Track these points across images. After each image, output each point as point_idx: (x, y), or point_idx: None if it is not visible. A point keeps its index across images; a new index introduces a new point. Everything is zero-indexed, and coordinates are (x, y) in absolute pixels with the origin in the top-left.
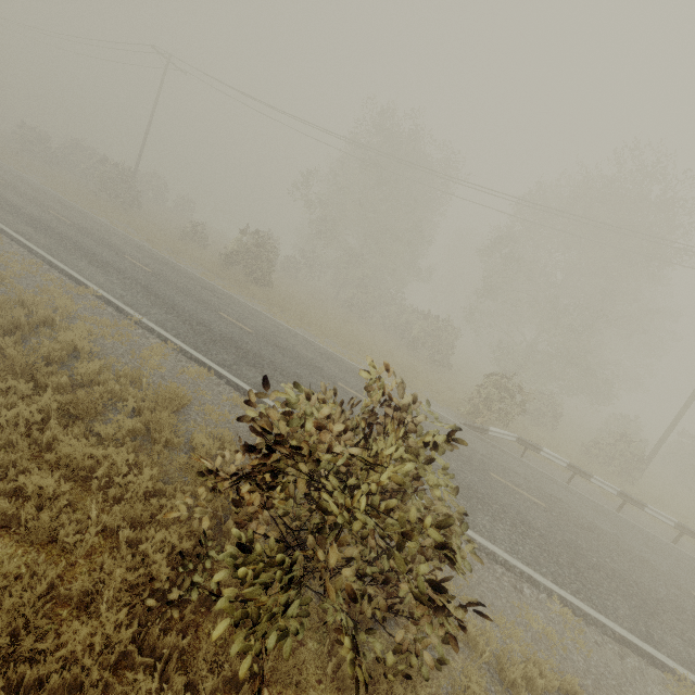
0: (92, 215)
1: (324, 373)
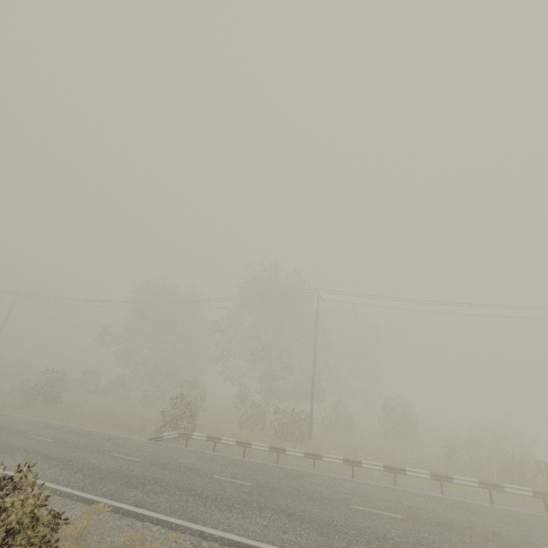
0: None
1: (26, 433)
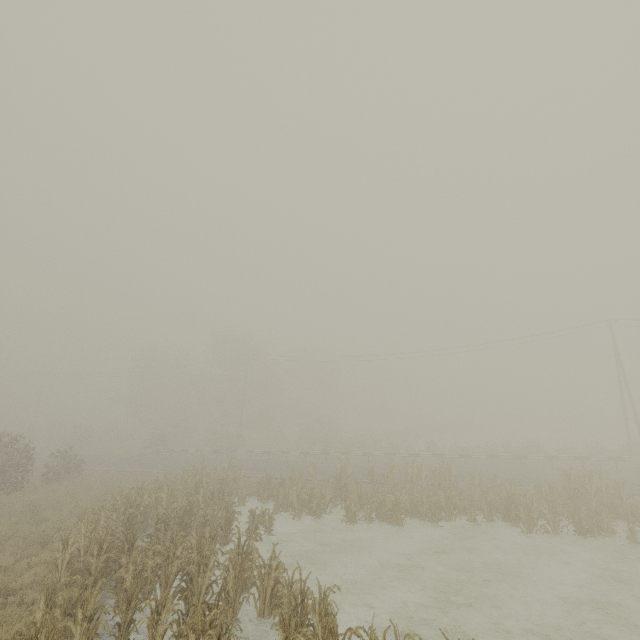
0: None
1: None
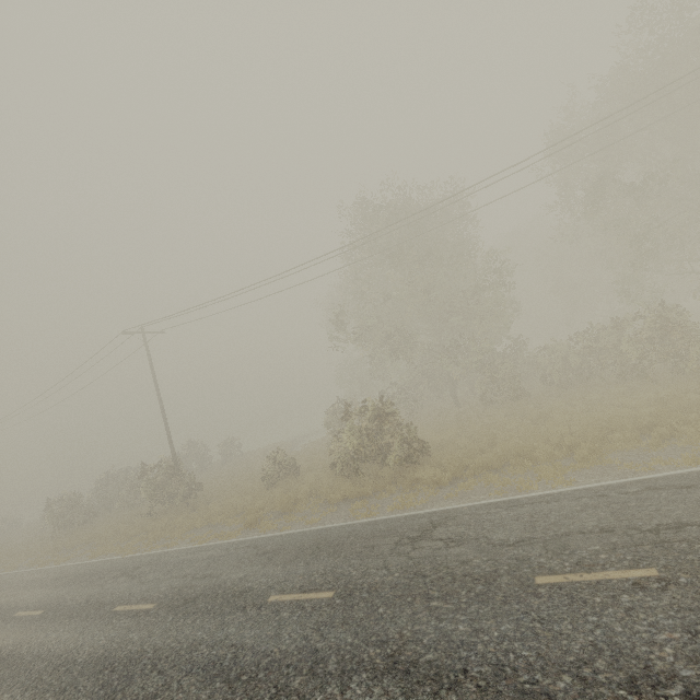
0: (167, 552)
1: None
